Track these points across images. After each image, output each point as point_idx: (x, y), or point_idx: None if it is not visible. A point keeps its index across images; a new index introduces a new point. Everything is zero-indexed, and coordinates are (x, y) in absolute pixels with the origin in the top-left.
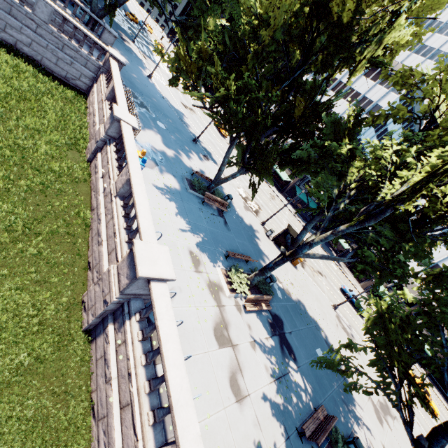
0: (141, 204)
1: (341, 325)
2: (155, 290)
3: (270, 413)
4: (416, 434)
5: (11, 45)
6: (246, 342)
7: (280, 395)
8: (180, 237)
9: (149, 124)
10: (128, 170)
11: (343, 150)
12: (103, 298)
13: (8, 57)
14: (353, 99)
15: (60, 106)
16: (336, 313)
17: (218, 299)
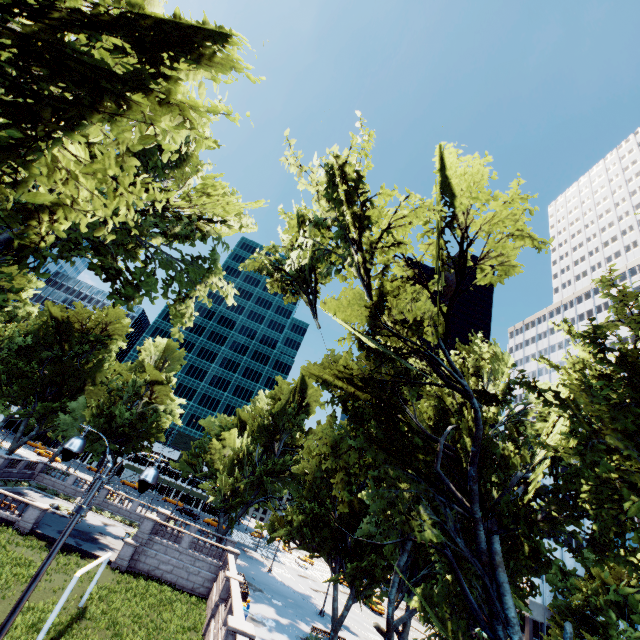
0: (237, 608)
1: None
2: (239, 637)
3: None
4: None
5: (159, 577)
6: None
7: None
8: None
9: (262, 601)
10: (231, 597)
11: None
12: None
13: (156, 584)
14: None
15: (186, 607)
16: None
17: None
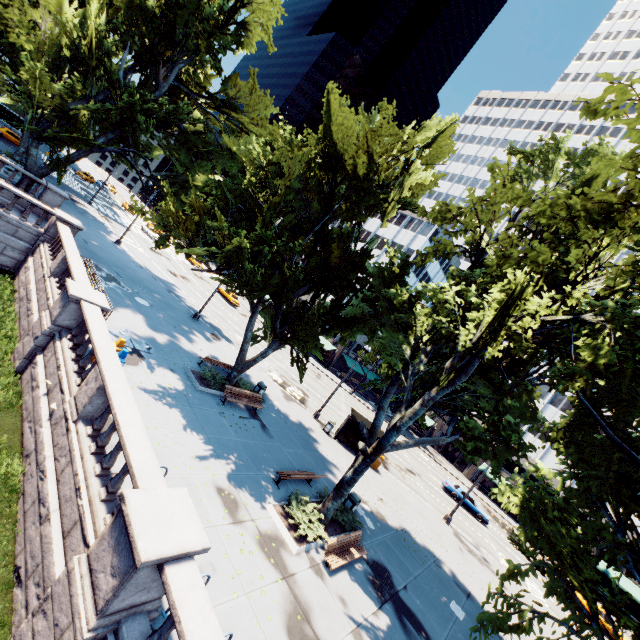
0: (129, 422)
1: (466, 547)
2: (176, 581)
3: None
4: None
5: None
6: (345, 636)
7: None
8: (198, 467)
9: (123, 303)
10: (100, 372)
11: (400, 297)
12: None
13: None
14: (382, 245)
15: None
16: (452, 529)
17: (282, 565)
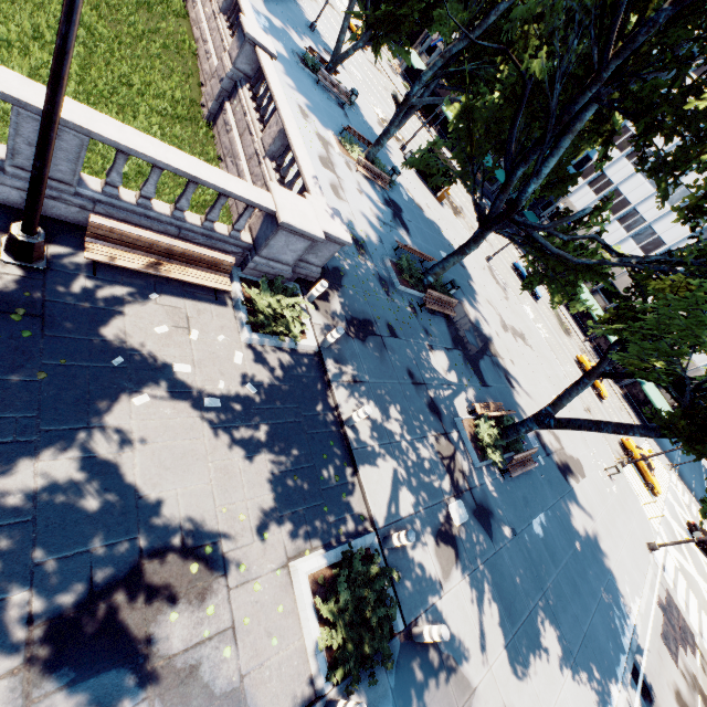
0: (244, 4)
1: (492, 274)
2: (260, 52)
3: (367, 224)
4: (554, 372)
5: None
6: (352, 185)
7: (381, 227)
8: (288, 90)
9: None
10: None
11: None
12: (220, 80)
13: None
14: None
15: None
16: (489, 265)
17: (326, 148)
